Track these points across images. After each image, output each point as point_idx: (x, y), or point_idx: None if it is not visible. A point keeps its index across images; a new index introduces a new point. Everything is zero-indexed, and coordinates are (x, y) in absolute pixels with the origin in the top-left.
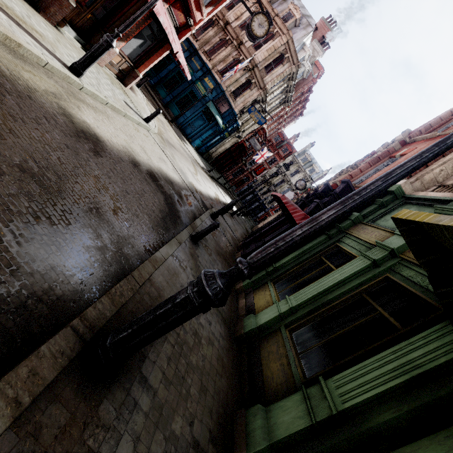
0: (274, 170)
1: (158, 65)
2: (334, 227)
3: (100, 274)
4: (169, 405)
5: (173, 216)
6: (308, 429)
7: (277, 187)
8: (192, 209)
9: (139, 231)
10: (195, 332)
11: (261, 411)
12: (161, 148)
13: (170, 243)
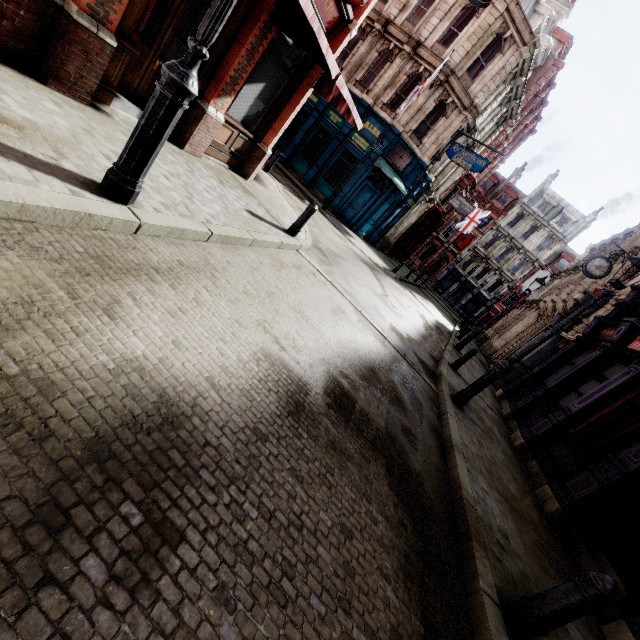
0: (491, 236)
1: (289, 128)
2: None
3: None
4: None
5: (428, 537)
6: None
7: (499, 262)
8: (425, 417)
9: None
10: None
11: None
12: (326, 278)
13: None
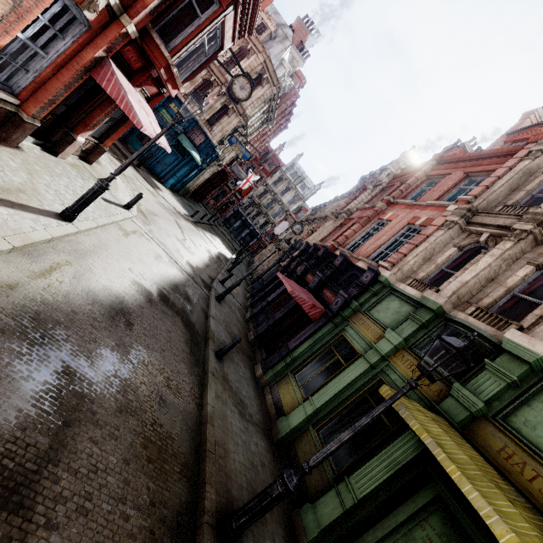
0: (262, 190)
1: None
2: (338, 314)
3: (190, 463)
4: (261, 536)
5: (195, 338)
6: (342, 515)
7: (267, 209)
8: (200, 306)
9: (187, 390)
10: (253, 463)
11: (310, 508)
12: (150, 236)
13: (209, 383)
